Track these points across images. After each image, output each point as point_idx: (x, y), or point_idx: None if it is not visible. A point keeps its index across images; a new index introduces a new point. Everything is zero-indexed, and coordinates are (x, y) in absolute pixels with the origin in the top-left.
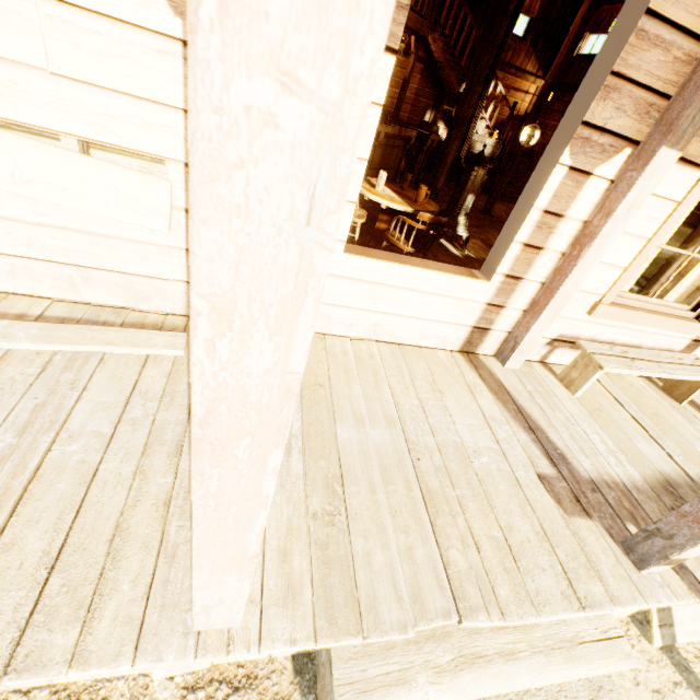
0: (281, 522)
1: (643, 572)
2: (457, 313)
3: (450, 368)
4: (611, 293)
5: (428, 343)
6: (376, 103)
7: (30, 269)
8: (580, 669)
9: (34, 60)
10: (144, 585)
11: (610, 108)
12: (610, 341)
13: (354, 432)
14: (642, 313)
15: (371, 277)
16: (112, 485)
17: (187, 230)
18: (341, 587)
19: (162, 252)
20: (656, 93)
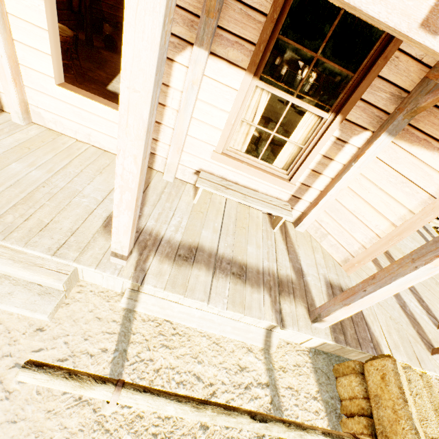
0: None
1: (113, 261)
2: None
3: None
4: (220, 146)
5: None
6: None
7: None
8: (26, 272)
9: None
10: None
11: None
12: (236, 182)
13: (22, 167)
14: (244, 164)
15: (75, 103)
16: None
17: None
18: None
19: None
20: (192, 14)
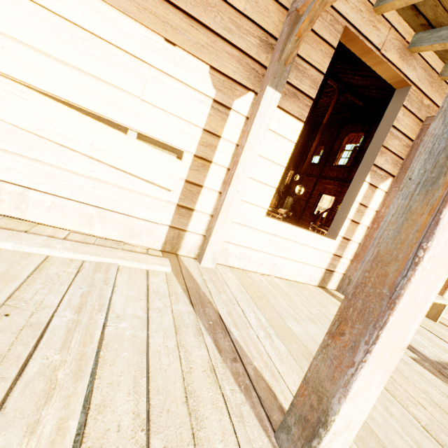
0: (297, 386)
1: None
2: (318, 259)
3: (320, 294)
4: None
5: (301, 280)
6: (293, 141)
7: (64, 207)
8: None
9: (135, 92)
10: (233, 444)
11: (383, 160)
12: None
13: (298, 326)
14: None
15: (276, 232)
16: (164, 355)
17: (182, 192)
18: (371, 440)
19: (161, 204)
20: (398, 157)
